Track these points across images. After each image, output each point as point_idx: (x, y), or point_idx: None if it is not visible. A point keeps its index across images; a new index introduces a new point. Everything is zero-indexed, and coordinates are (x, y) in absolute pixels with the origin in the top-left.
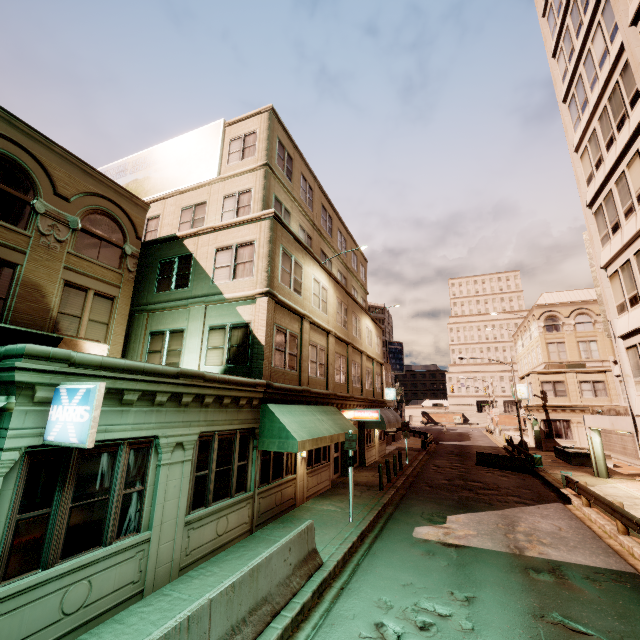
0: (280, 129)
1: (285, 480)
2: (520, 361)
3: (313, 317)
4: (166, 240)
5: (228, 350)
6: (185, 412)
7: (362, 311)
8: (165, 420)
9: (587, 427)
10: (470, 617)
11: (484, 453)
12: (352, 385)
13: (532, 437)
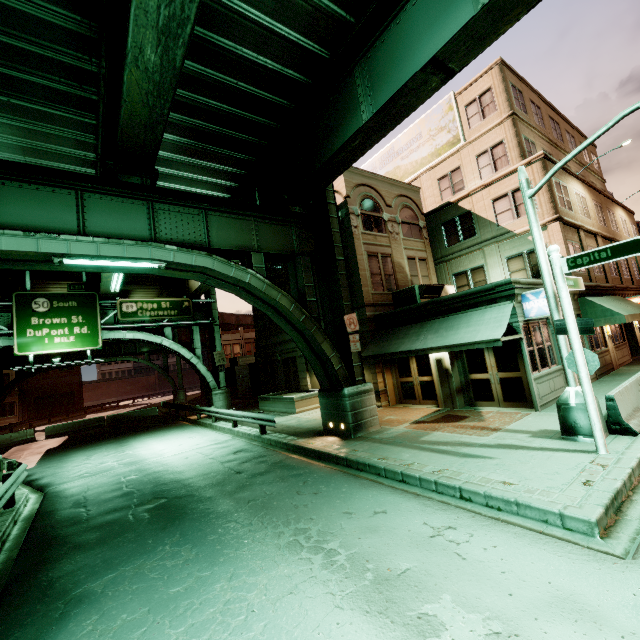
0: (508, 73)
1: (603, 350)
2: None
3: (584, 225)
4: (442, 208)
5: (530, 269)
6: None
7: (612, 203)
8: None
9: None
10: None
11: None
12: (623, 277)
13: None
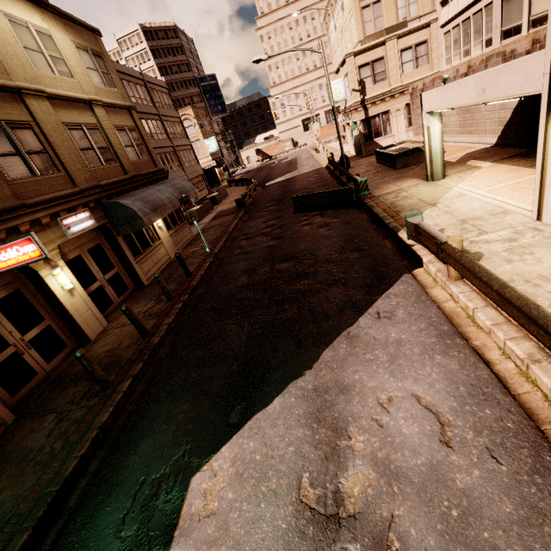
0: None
1: None
2: (334, 54)
3: None
4: None
5: None
6: None
7: None
8: None
9: (425, 113)
10: None
11: (301, 196)
12: (4, 181)
13: (352, 144)
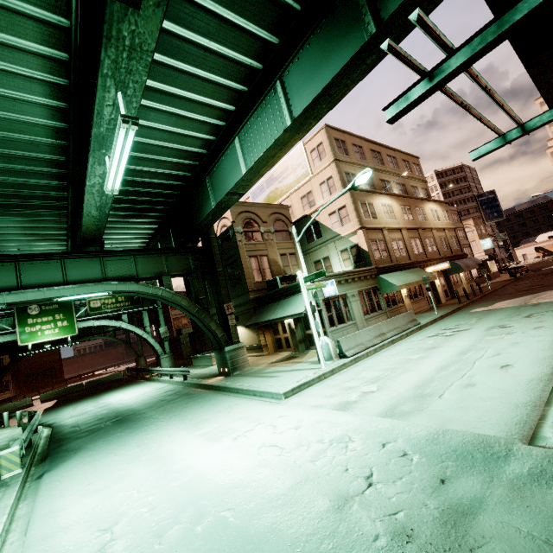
0: (333, 131)
1: (399, 306)
2: None
3: (388, 226)
4: (302, 218)
5: (352, 259)
6: (350, 285)
7: (423, 201)
8: (346, 288)
9: None
10: (477, 321)
11: None
12: (429, 252)
13: None
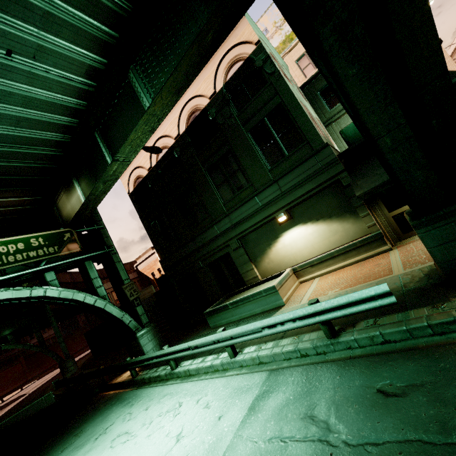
0: None
1: None
2: None
3: None
4: (314, 77)
5: None
6: None
7: None
8: None
9: None
10: None
11: None
12: None
13: None
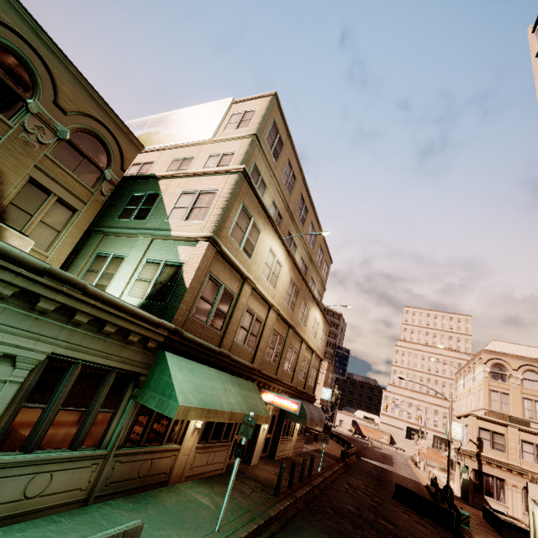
0: (278, 115)
1: (163, 448)
2: (458, 400)
3: (257, 284)
4: (146, 177)
5: (154, 285)
6: (37, 320)
7: (314, 301)
8: None
9: (530, 498)
10: None
11: (404, 487)
12: (283, 368)
13: (458, 484)
